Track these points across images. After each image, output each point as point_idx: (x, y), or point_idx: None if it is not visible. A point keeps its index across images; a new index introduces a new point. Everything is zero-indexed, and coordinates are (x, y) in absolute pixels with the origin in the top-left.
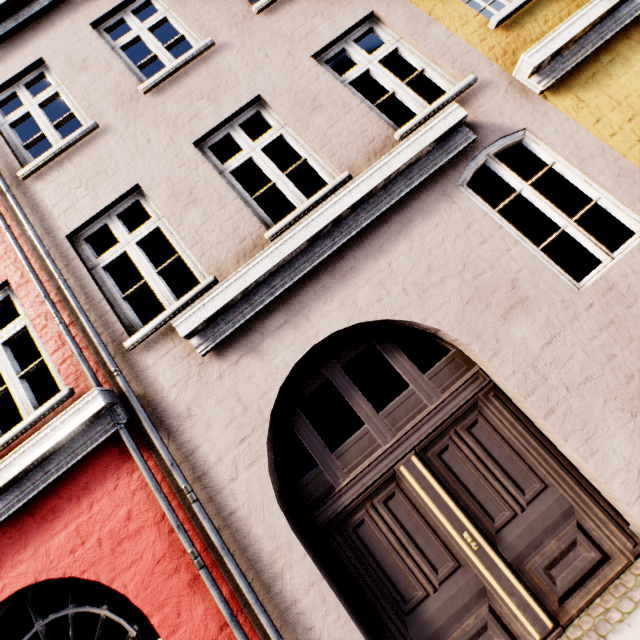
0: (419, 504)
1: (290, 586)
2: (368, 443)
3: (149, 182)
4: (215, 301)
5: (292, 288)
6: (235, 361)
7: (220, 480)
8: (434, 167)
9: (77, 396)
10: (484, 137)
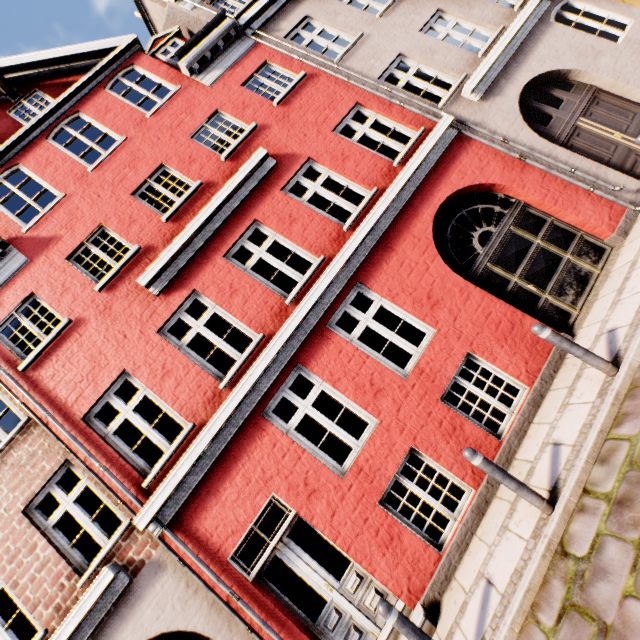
0: (591, 133)
1: (561, 159)
2: (559, 121)
3: (406, 50)
4: (479, 74)
5: (501, 71)
6: (492, 101)
7: (512, 138)
8: (539, 16)
9: (426, 131)
10: (552, 4)
